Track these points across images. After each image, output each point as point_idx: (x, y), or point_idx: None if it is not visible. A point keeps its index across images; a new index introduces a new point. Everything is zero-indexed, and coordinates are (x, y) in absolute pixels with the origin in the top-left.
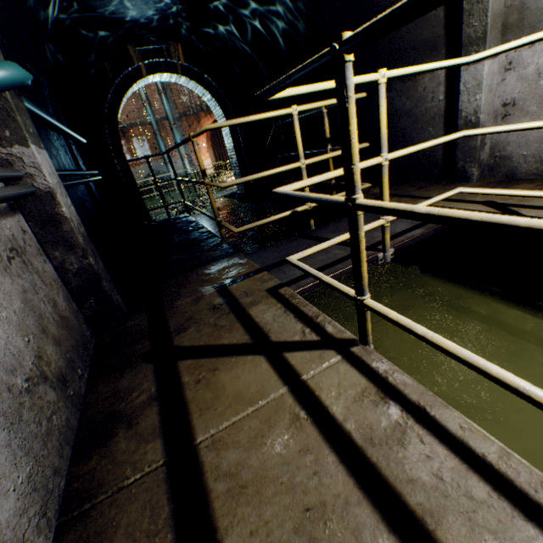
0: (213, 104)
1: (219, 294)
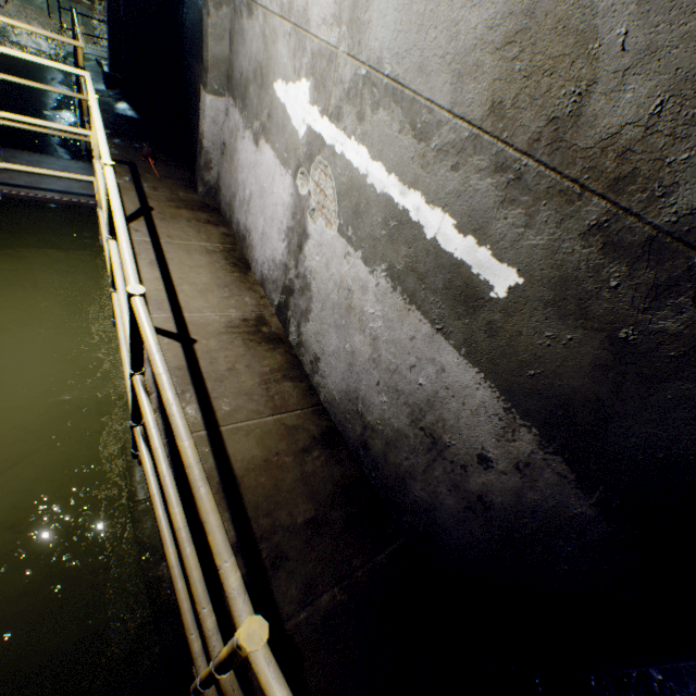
0: None
1: None
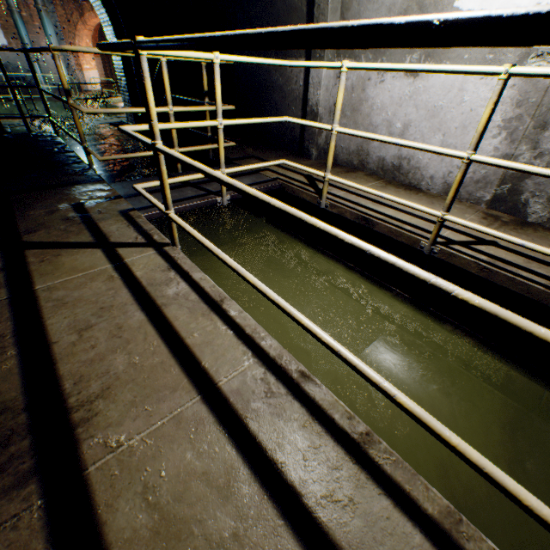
0: (97, 3)
1: (75, 210)
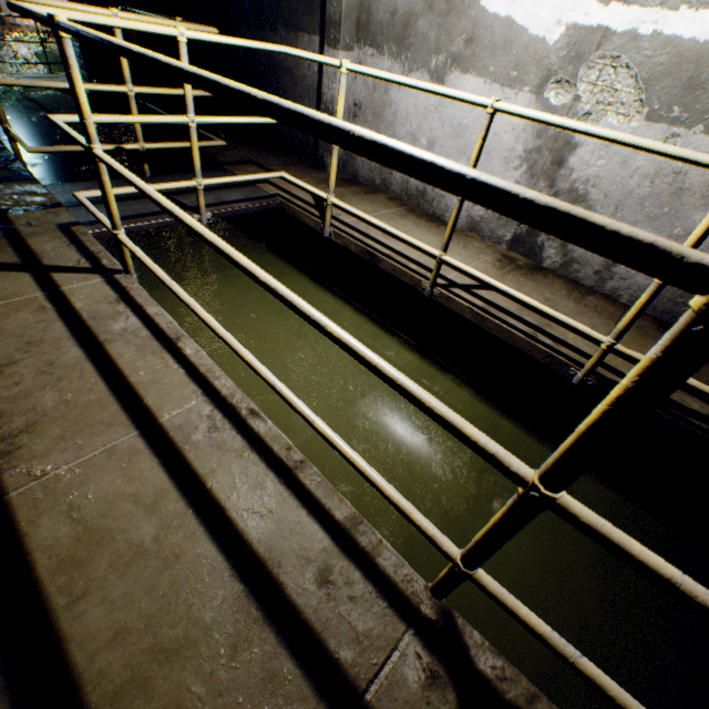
0: None
1: None
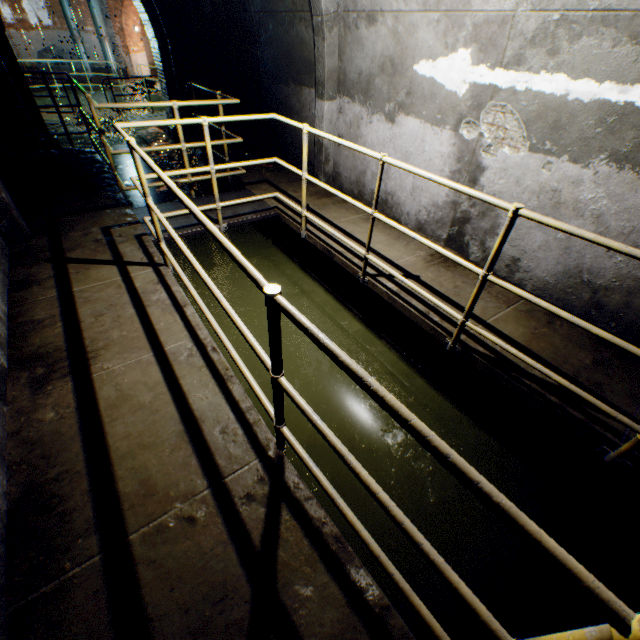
0: (137, 3)
1: (103, 234)
